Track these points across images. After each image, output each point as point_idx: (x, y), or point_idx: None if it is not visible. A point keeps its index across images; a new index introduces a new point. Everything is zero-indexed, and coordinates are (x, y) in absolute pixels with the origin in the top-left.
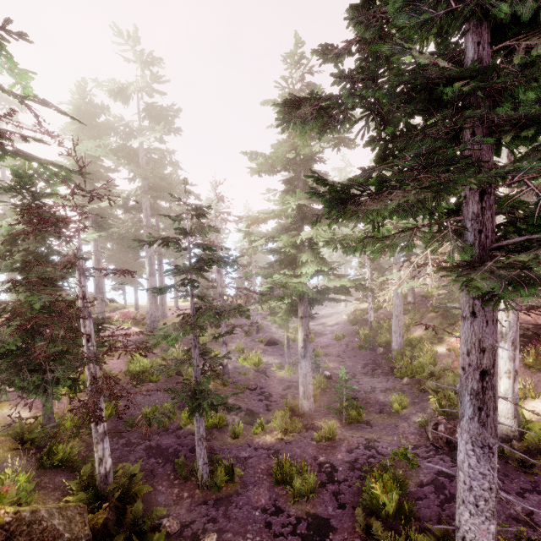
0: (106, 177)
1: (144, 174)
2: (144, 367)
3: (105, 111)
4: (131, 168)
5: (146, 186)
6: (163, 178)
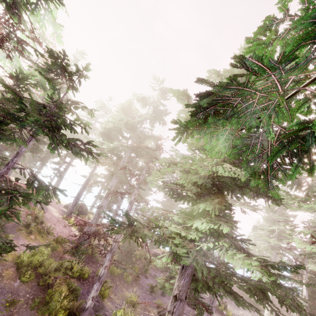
0: (120, 140)
1: (132, 137)
2: (33, 261)
3: (132, 107)
4: (125, 130)
5: (132, 145)
6: (145, 146)
